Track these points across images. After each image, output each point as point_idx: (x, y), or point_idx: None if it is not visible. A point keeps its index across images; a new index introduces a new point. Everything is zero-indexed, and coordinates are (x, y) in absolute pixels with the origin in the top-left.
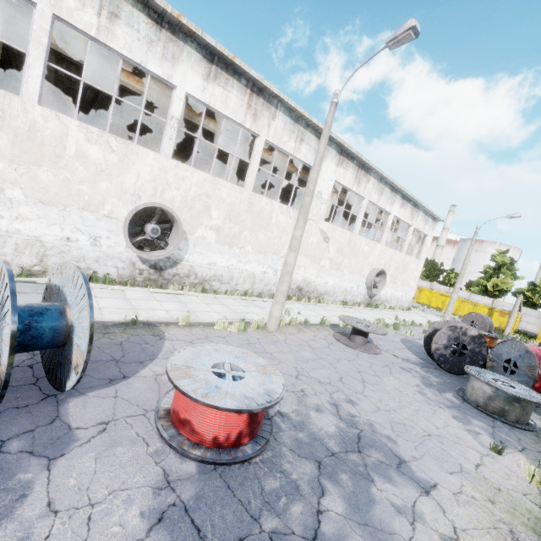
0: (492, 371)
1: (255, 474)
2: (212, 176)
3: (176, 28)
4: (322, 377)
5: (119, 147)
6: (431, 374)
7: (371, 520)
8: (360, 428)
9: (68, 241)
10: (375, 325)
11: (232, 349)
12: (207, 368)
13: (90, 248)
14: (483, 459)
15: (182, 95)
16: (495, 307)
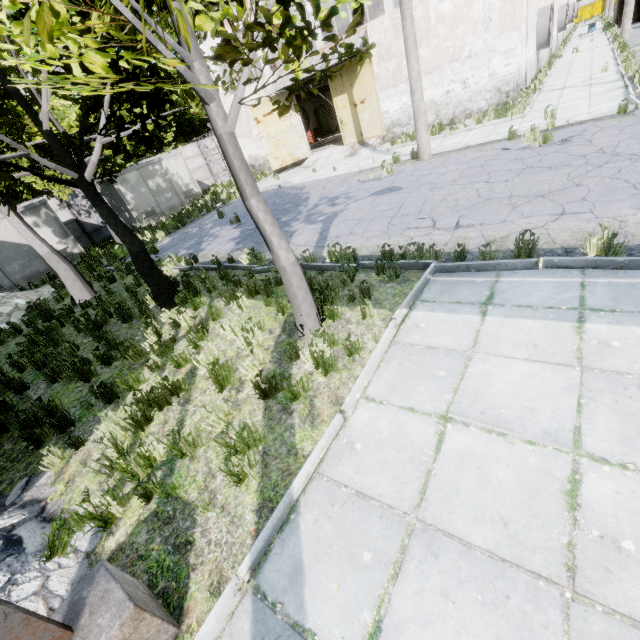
0: None
1: None
2: None
3: None
4: None
5: None
6: None
7: None
8: None
9: None
10: None
11: None
12: None
13: None
14: None
15: None
16: None
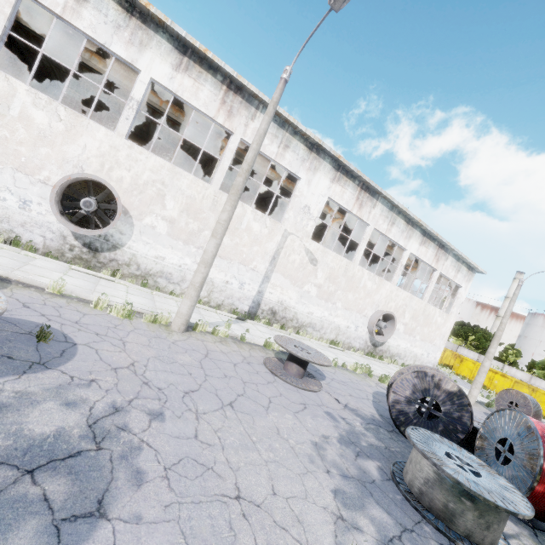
0: (480, 455)
1: None
2: (171, 164)
3: (148, 18)
4: (161, 380)
5: (68, 117)
6: (374, 433)
7: None
8: (102, 446)
9: None
10: (323, 356)
11: None
12: None
13: (18, 210)
14: None
15: (146, 79)
16: None
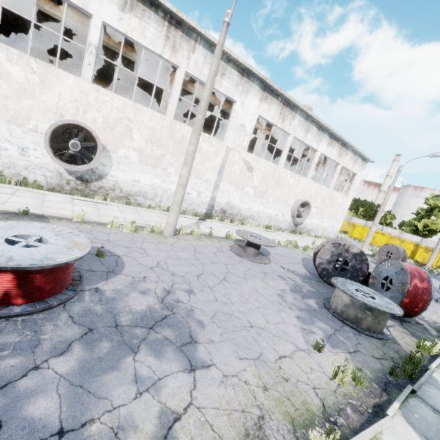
0: (372, 287)
1: (1, 329)
2: (133, 101)
3: None
4: (180, 271)
5: (40, 69)
6: (309, 284)
7: (91, 383)
8: (174, 311)
9: None
10: (270, 240)
11: (63, 229)
12: (4, 236)
13: (19, 157)
14: (296, 353)
15: (98, 23)
16: (421, 244)
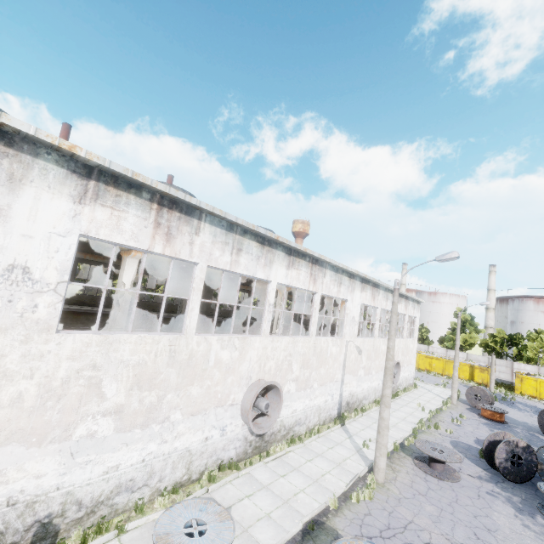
0: (543, 473)
1: None
2: (292, 337)
3: (271, 241)
4: (466, 539)
5: (239, 343)
6: (508, 491)
7: None
8: None
9: (206, 440)
10: (444, 447)
11: None
12: None
13: (220, 439)
14: None
15: (275, 285)
16: (474, 363)
